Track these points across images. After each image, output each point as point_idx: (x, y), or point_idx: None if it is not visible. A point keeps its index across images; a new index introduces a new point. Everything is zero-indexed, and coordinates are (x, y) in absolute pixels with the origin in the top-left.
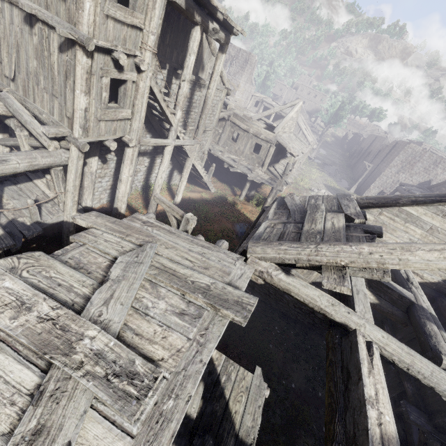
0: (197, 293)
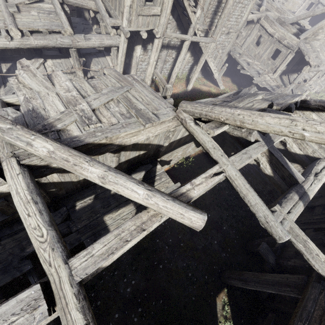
0: (133, 109)
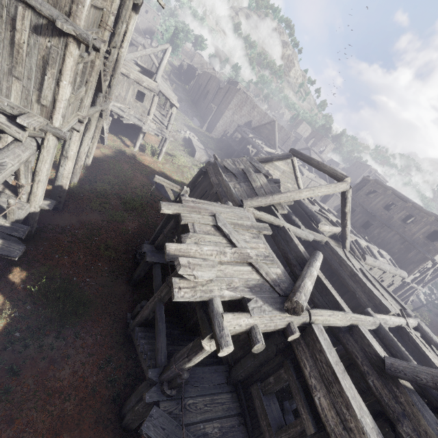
0: (252, 229)
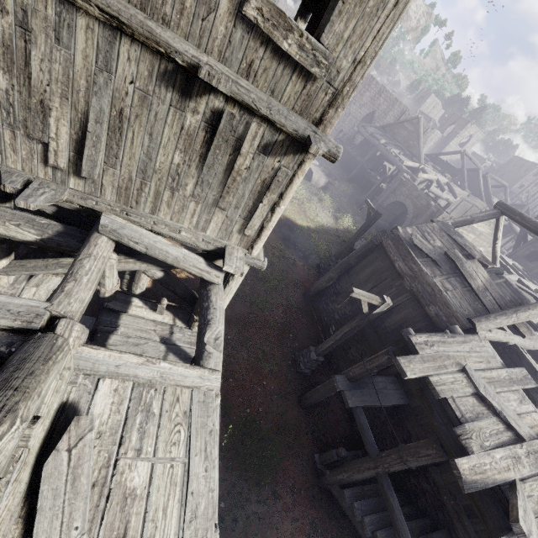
0: (514, 385)
